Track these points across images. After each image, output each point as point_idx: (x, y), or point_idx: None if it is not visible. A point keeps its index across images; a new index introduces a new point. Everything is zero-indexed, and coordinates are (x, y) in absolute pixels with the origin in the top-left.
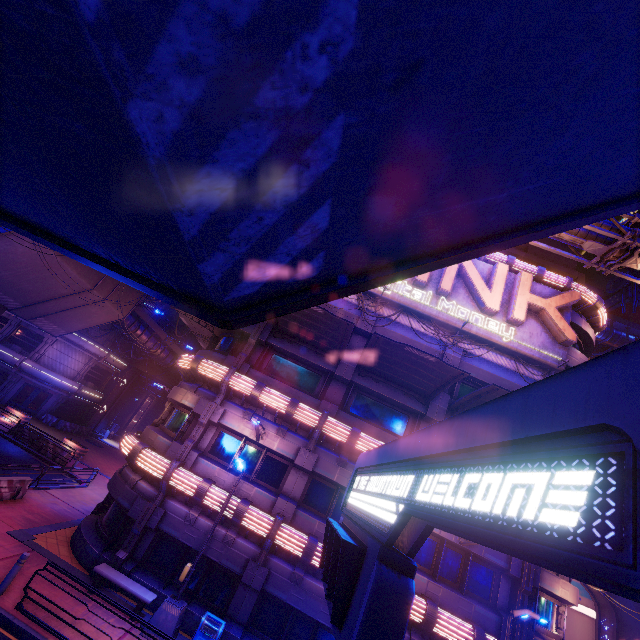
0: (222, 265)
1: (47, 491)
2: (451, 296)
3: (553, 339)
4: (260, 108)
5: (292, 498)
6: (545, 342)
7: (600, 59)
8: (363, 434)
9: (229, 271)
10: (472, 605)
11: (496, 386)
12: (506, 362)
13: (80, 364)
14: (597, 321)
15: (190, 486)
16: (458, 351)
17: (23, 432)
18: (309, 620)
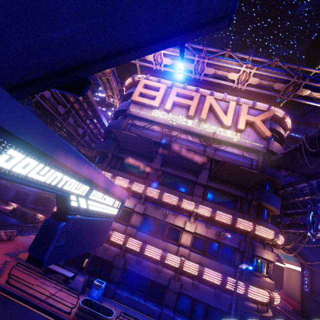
0: None
1: (27, 236)
2: (207, 121)
3: (260, 137)
4: None
5: (135, 226)
6: (256, 139)
7: None
8: (165, 193)
9: None
10: (222, 265)
11: (224, 162)
12: (237, 151)
13: None
14: (286, 125)
15: None
16: (212, 149)
17: (16, 212)
18: (147, 279)
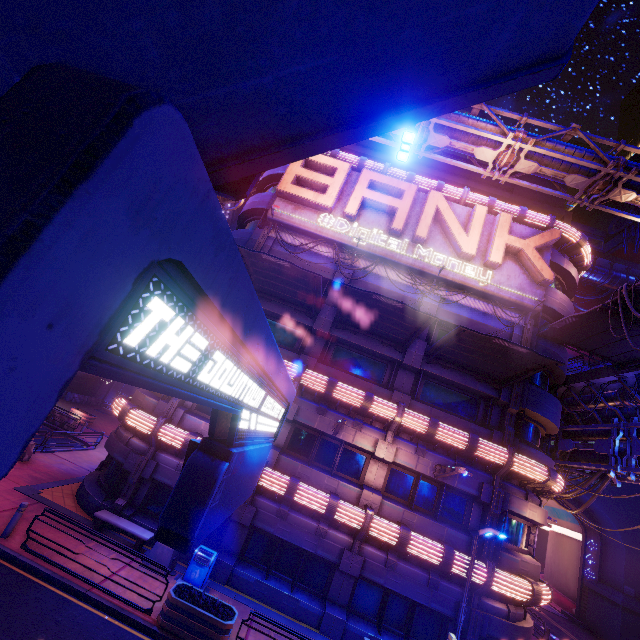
0: None
1: (54, 454)
2: (428, 243)
3: (531, 280)
4: None
5: (276, 445)
6: (523, 284)
7: None
8: (340, 383)
9: None
10: (445, 528)
11: (463, 328)
12: (484, 306)
13: None
14: (581, 260)
15: (177, 439)
16: (436, 299)
17: None
18: (296, 548)
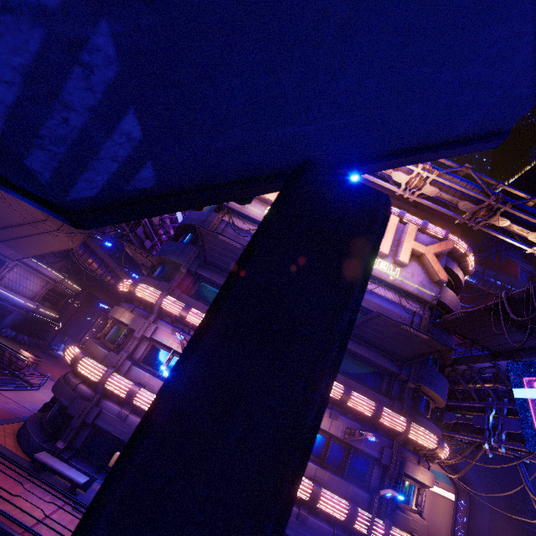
0: (47, 163)
1: None
2: None
3: (430, 279)
4: (11, 2)
5: None
6: (423, 281)
7: (348, 3)
8: None
9: (58, 170)
10: (350, 487)
11: (378, 313)
12: (392, 296)
13: (38, 286)
14: (467, 266)
15: (122, 389)
16: None
17: None
18: None
